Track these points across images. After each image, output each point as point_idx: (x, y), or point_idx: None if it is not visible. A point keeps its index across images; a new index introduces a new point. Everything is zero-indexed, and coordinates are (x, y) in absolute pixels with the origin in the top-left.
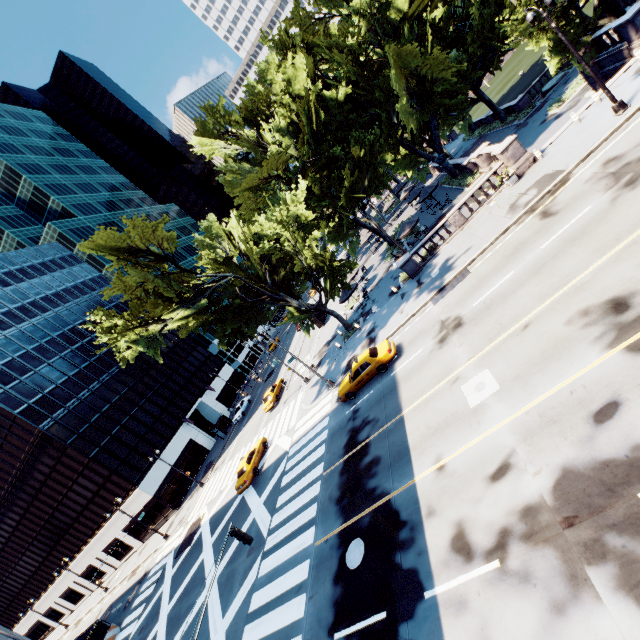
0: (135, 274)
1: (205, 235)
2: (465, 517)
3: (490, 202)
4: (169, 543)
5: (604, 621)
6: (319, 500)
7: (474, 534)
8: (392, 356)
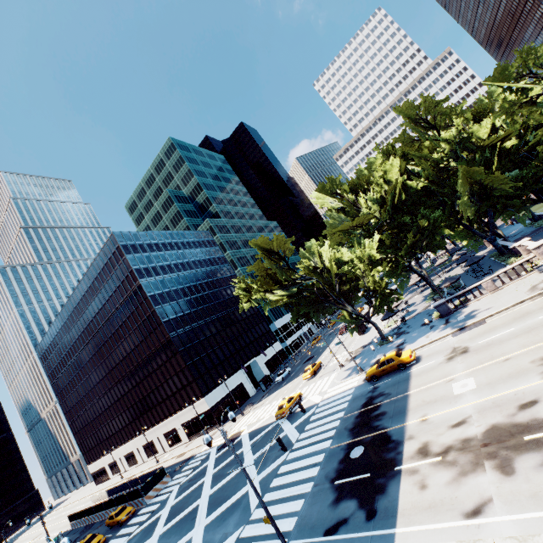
0: (268, 263)
1: (306, 251)
2: (430, 440)
3: (520, 280)
4: (213, 442)
5: (483, 477)
6: (337, 428)
7: (432, 447)
8: (411, 360)
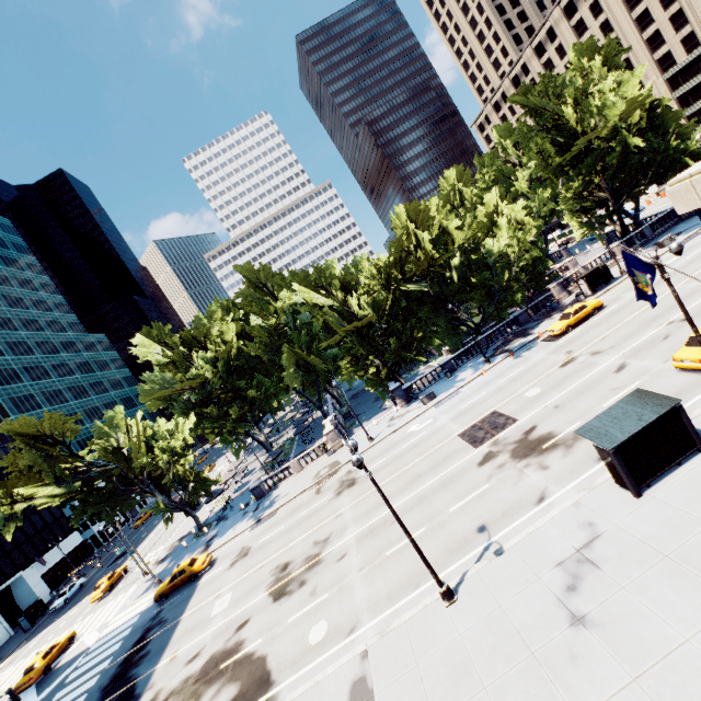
0: (29, 457)
1: (108, 423)
2: (164, 687)
3: (318, 461)
4: None
5: None
6: (91, 690)
7: (161, 696)
8: (204, 568)
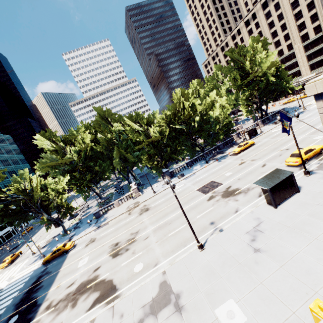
0: None
1: (19, 176)
2: (55, 299)
3: (127, 201)
4: None
5: (65, 312)
6: (8, 306)
7: (54, 302)
8: (70, 248)
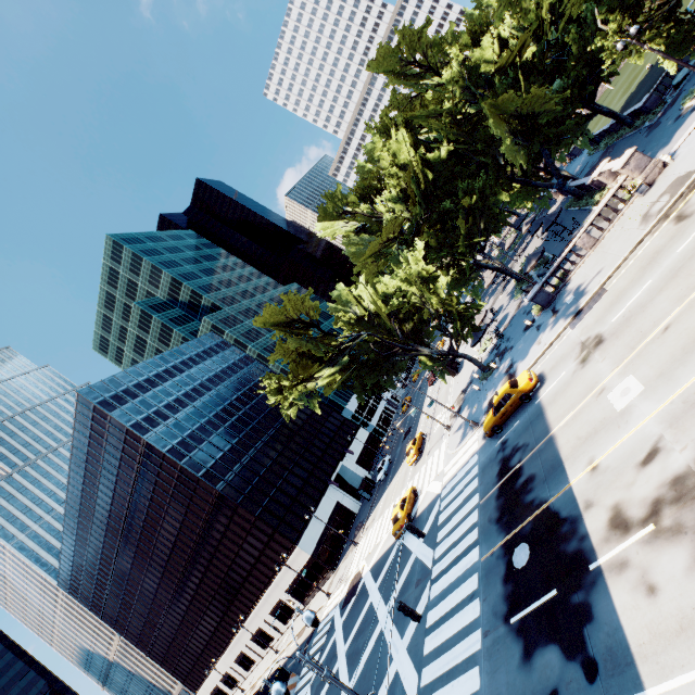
0: (293, 341)
1: (338, 302)
2: (620, 500)
3: (621, 217)
4: (332, 600)
5: None
6: (479, 524)
7: (629, 511)
8: (534, 384)
